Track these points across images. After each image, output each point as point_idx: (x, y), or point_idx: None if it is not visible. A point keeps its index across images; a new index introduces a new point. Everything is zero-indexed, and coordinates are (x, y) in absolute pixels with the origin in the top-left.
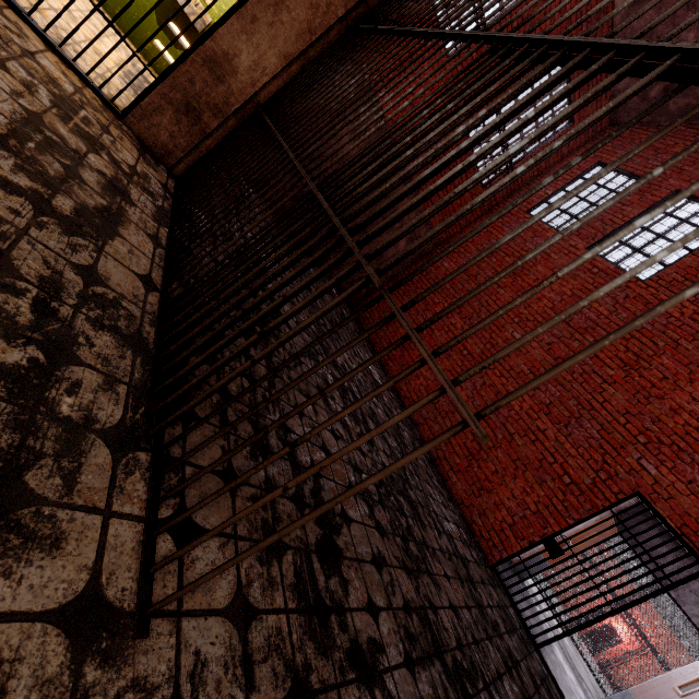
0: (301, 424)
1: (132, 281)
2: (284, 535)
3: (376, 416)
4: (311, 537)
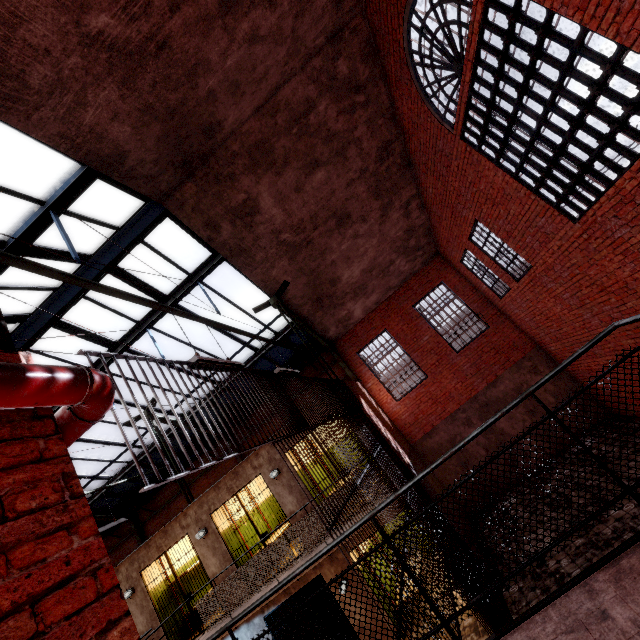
0: None
1: None
2: None
3: None
4: None
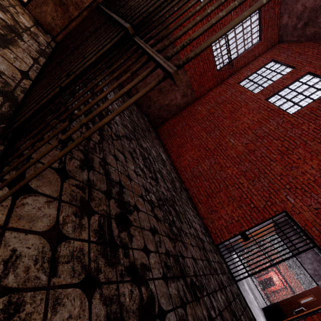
0: (116, 163)
1: (13, 70)
2: (51, 163)
3: (161, 173)
4: (113, 212)
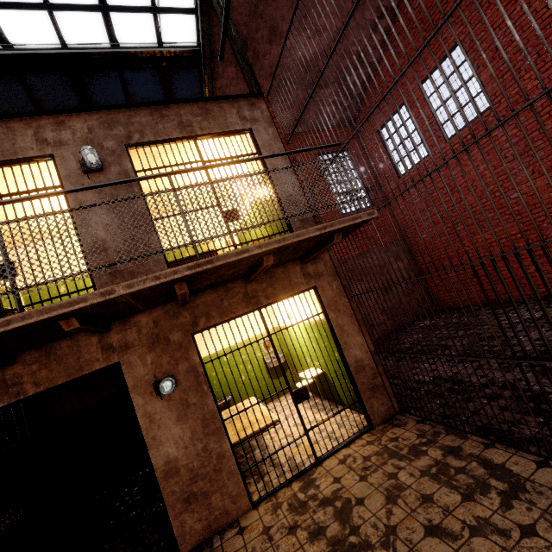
0: None
1: (547, 472)
2: None
3: None
4: None
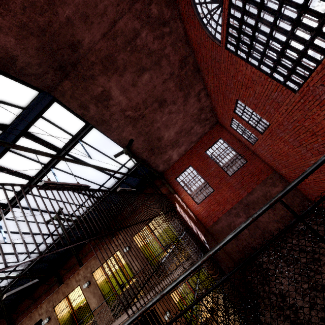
0: None
1: None
2: None
3: None
4: None
